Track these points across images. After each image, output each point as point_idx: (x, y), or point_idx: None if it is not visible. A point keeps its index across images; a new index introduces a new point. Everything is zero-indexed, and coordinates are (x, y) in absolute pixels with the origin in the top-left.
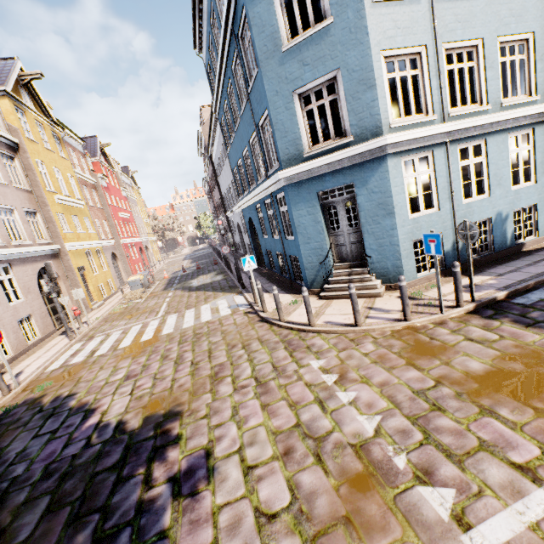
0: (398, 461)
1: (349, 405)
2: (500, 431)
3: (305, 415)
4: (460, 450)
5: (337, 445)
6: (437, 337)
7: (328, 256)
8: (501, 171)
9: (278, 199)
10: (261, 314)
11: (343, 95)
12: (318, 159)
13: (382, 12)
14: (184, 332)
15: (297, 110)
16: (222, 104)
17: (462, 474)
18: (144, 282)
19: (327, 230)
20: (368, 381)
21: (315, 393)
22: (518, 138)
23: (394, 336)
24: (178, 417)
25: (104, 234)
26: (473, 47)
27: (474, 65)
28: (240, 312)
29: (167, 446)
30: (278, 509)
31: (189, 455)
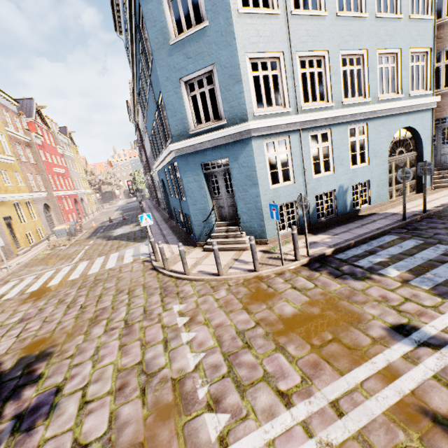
0: (200, 392)
1: (186, 344)
2: (281, 364)
3: (150, 353)
4: (248, 381)
5: (162, 380)
6: (273, 285)
7: (211, 216)
8: (343, 154)
9: (175, 166)
10: (153, 263)
11: (219, 86)
12: (199, 136)
13: (247, 22)
14: (87, 278)
15: (184, 95)
16: (138, 81)
17: (241, 401)
18: (72, 231)
19: (211, 195)
20: (209, 323)
21: (166, 333)
22: (355, 129)
23: (244, 284)
24: (48, 358)
25: (36, 187)
26: (322, 56)
27: (322, 71)
28: (140, 260)
29: (27, 385)
30: (92, 439)
31: (42, 392)
